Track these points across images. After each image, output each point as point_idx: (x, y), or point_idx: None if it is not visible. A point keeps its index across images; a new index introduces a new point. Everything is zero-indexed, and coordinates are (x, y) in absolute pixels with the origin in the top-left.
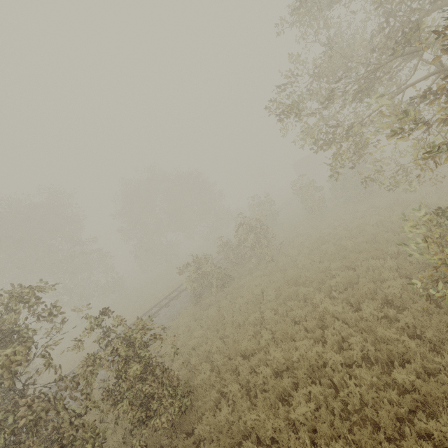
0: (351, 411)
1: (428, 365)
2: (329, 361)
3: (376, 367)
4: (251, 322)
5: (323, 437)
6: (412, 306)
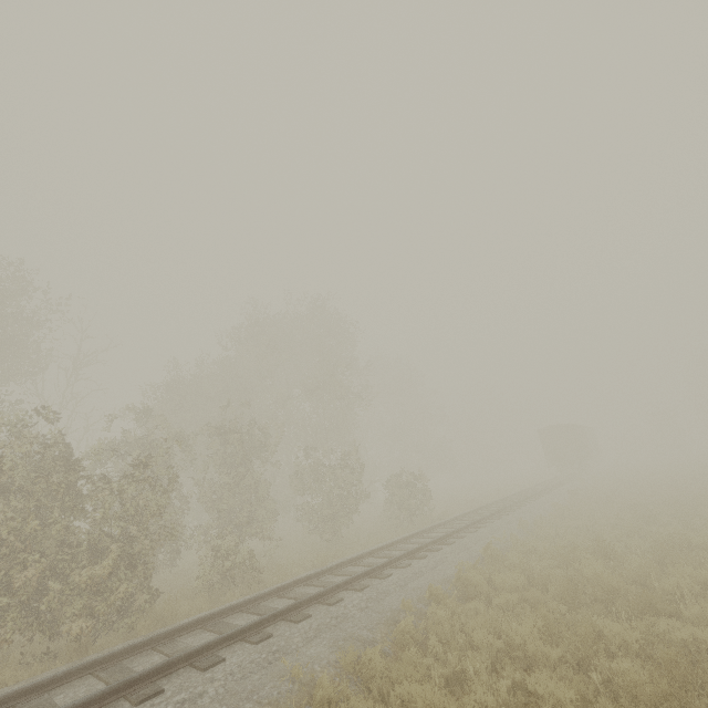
0: None
1: None
2: None
3: None
4: None
5: None
6: None
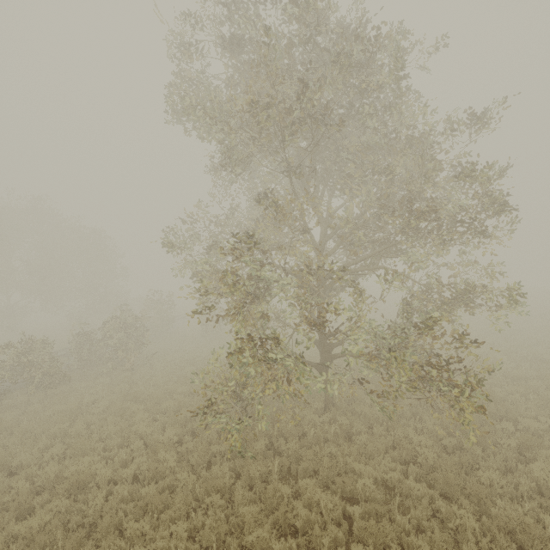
0: (86, 524)
1: (175, 482)
2: (97, 476)
3: (138, 485)
4: (52, 434)
5: (36, 548)
6: (203, 435)
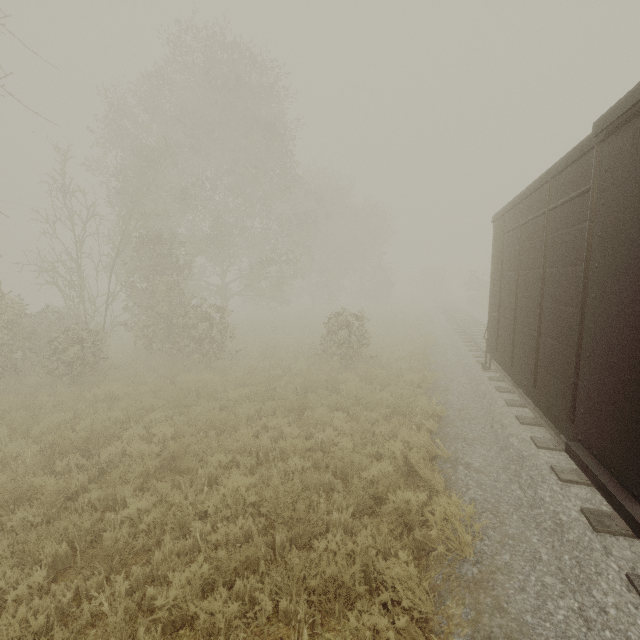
0: None
1: None
2: None
3: None
4: None
5: None
6: None
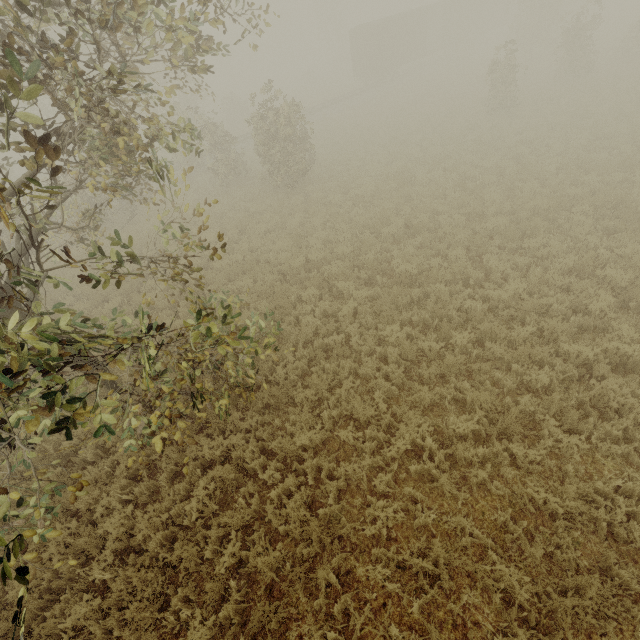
0: None
1: None
2: None
3: None
4: None
5: None
6: None
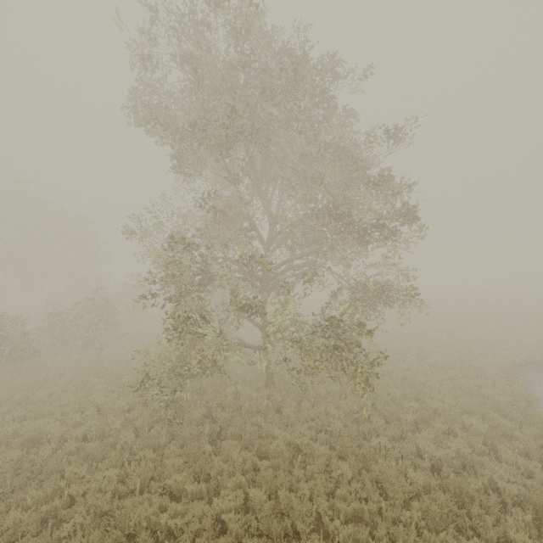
0: (35, 471)
1: (118, 441)
2: (50, 434)
3: (86, 443)
4: (17, 401)
5: None
6: (152, 405)
